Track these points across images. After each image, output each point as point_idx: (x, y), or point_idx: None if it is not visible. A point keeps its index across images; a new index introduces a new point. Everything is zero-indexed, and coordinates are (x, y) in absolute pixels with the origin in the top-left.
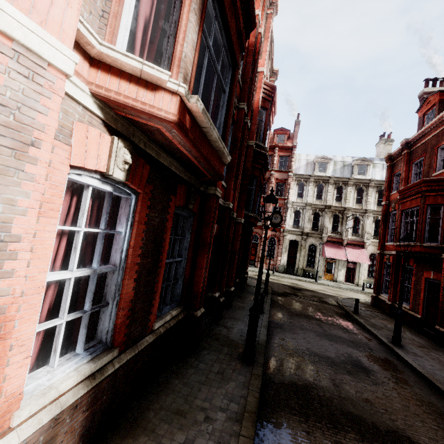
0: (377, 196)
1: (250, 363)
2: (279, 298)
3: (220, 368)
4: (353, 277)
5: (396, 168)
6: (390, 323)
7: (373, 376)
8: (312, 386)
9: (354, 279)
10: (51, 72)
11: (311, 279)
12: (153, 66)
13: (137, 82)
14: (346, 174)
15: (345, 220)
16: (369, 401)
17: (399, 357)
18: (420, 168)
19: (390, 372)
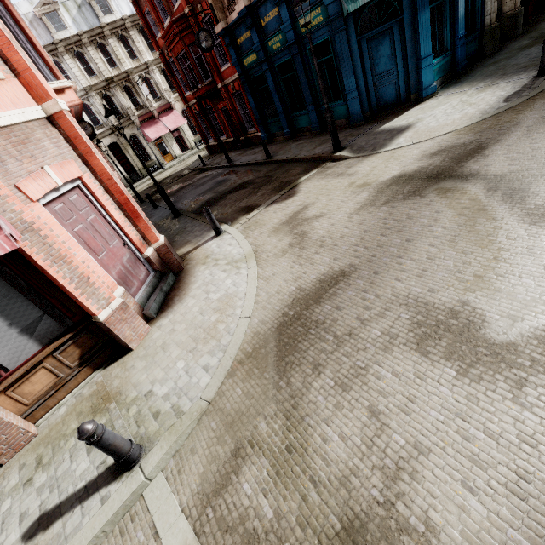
0: (143, 40)
1: (180, 215)
2: (155, 197)
3: (171, 225)
4: (185, 144)
5: (141, 4)
6: (224, 156)
7: (227, 180)
8: (209, 200)
9: (187, 145)
10: (69, 113)
11: (159, 171)
12: (61, 81)
13: (57, 93)
14: (92, 20)
15: (137, 88)
16: (229, 186)
17: (233, 167)
18: (161, 1)
19: (232, 174)
